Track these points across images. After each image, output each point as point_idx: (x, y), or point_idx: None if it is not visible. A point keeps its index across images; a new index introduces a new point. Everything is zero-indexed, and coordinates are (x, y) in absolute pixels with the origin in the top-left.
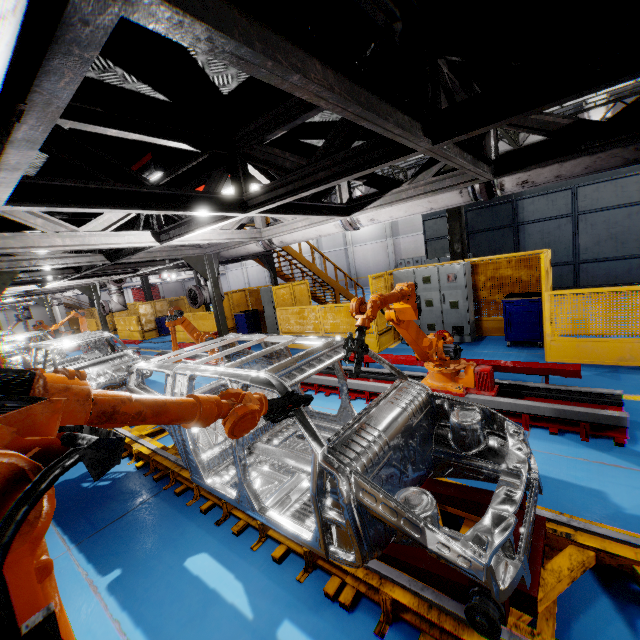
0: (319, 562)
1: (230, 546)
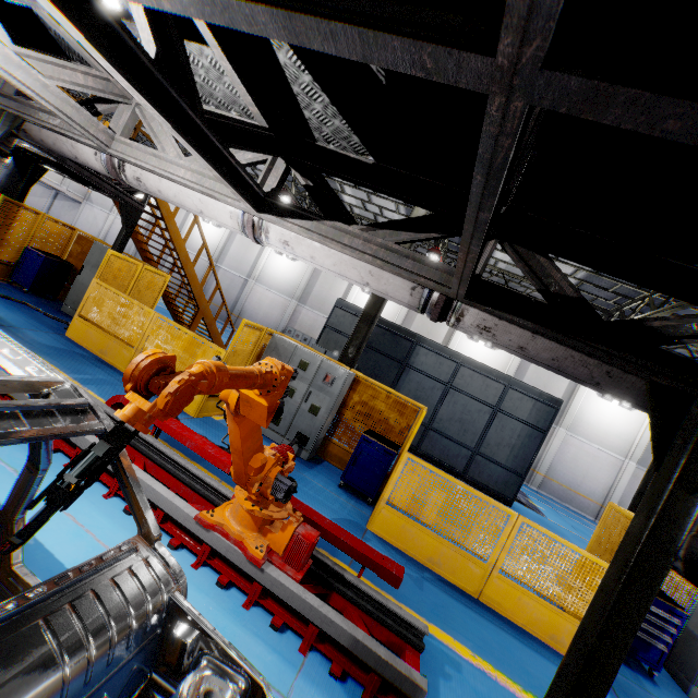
0: None
1: None
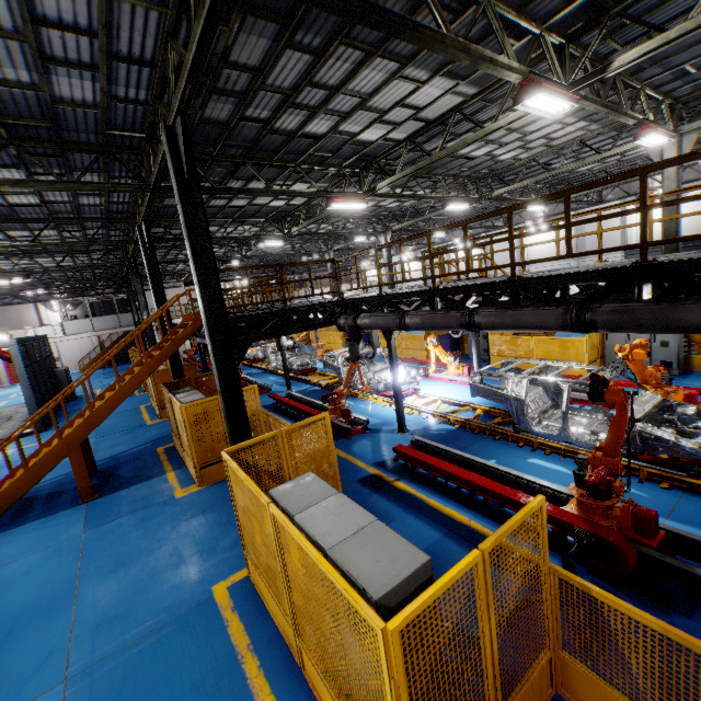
0: None
1: (547, 458)
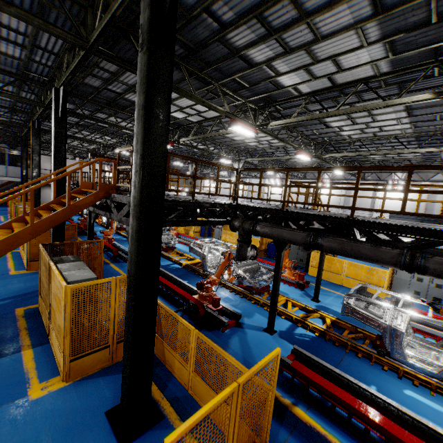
0: None
1: (418, 390)
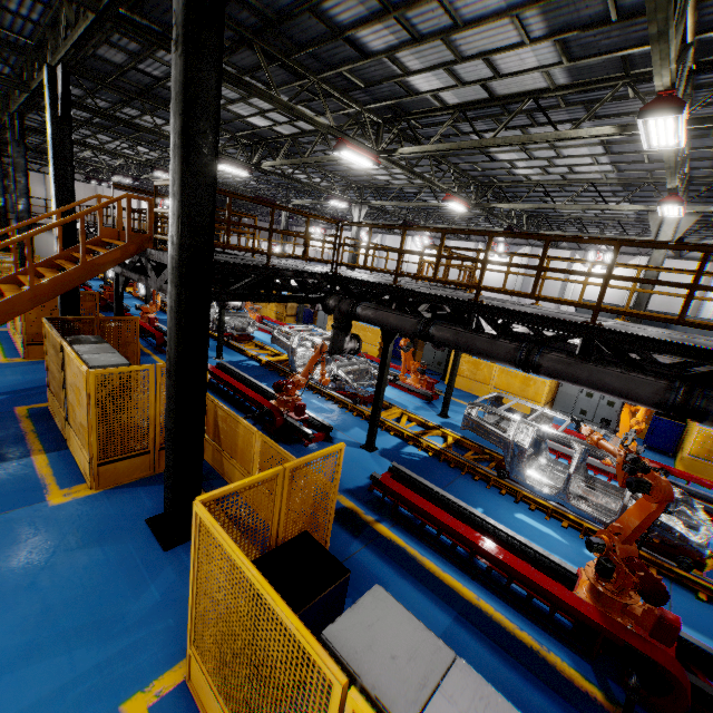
0: (590, 533)
1: (533, 515)
